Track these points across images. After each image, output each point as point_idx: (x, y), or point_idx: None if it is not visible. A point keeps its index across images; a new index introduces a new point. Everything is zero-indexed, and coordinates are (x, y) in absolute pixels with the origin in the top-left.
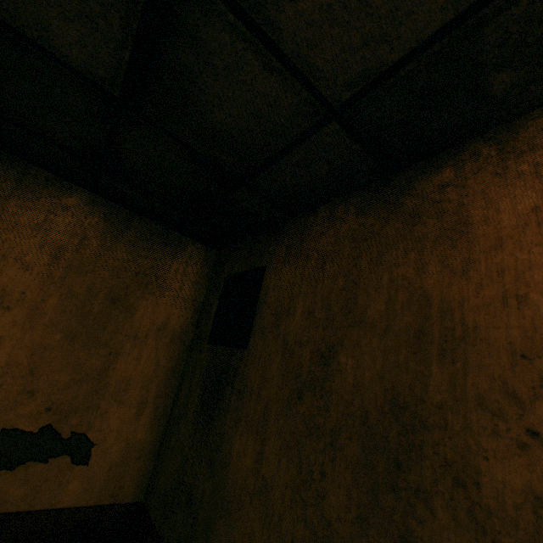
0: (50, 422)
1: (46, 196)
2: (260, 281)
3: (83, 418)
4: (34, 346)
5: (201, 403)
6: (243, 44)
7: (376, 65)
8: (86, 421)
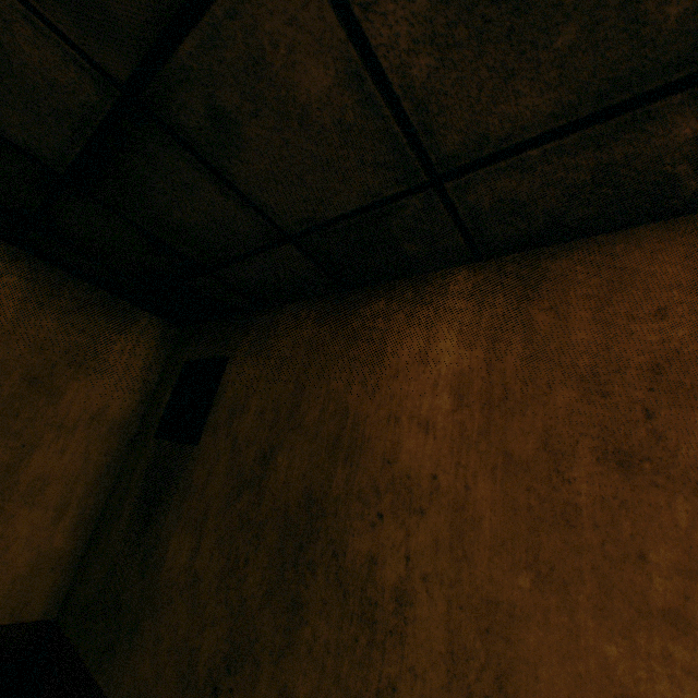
0: None
1: None
2: (221, 373)
3: None
4: None
5: (140, 503)
6: (200, 174)
7: (317, 216)
8: None
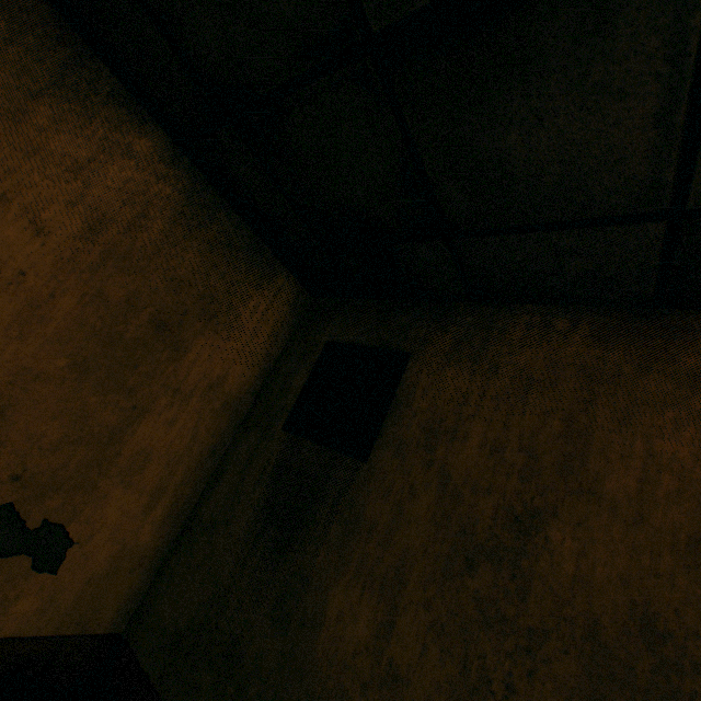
0: (13, 499)
1: (102, 119)
2: (401, 371)
3: (68, 501)
4: (17, 369)
5: (264, 515)
6: (664, 67)
7: None
8: (70, 505)
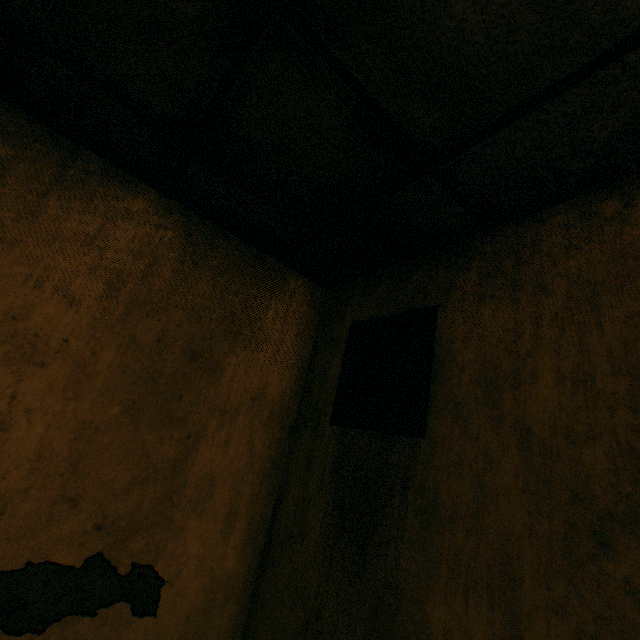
0: (100, 548)
1: (101, 195)
2: (432, 328)
3: (149, 540)
4: (79, 425)
5: (334, 520)
6: None
7: None
8: (153, 544)
